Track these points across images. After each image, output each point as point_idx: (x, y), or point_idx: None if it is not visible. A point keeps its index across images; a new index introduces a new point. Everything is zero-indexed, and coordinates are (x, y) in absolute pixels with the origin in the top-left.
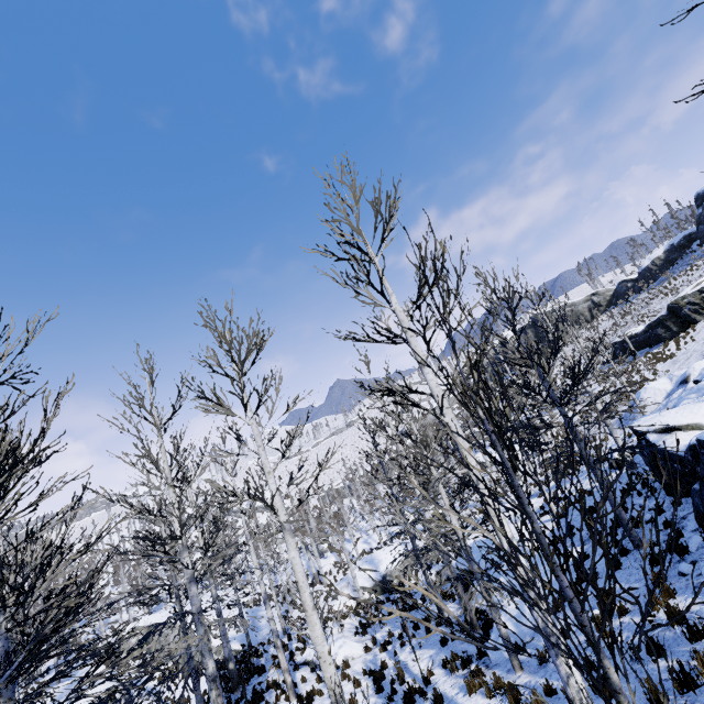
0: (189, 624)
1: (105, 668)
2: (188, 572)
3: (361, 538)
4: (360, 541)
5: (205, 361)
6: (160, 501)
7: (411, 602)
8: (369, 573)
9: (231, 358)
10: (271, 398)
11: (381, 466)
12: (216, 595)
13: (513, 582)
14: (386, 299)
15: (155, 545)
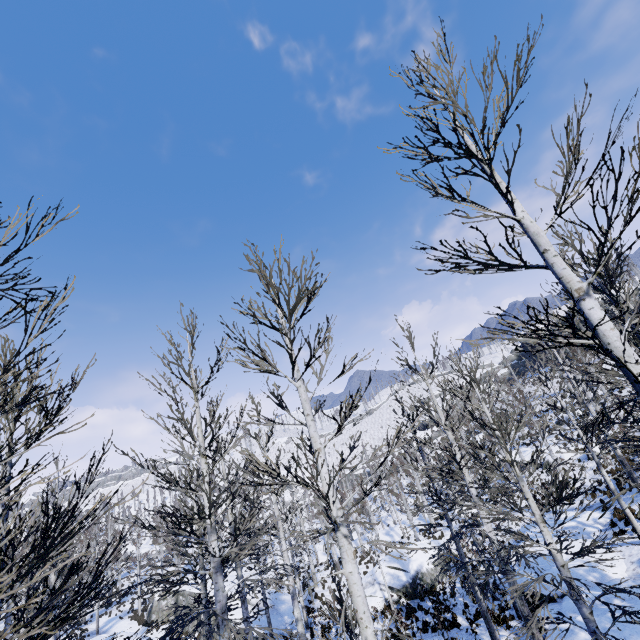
0: (212, 630)
1: (137, 626)
2: (215, 559)
3: (381, 528)
4: (381, 532)
5: (248, 308)
6: (193, 470)
7: (449, 616)
8: (396, 572)
9: (278, 305)
10: (319, 360)
11: (406, 456)
12: (241, 577)
13: (606, 625)
14: (511, 203)
15: (182, 522)
